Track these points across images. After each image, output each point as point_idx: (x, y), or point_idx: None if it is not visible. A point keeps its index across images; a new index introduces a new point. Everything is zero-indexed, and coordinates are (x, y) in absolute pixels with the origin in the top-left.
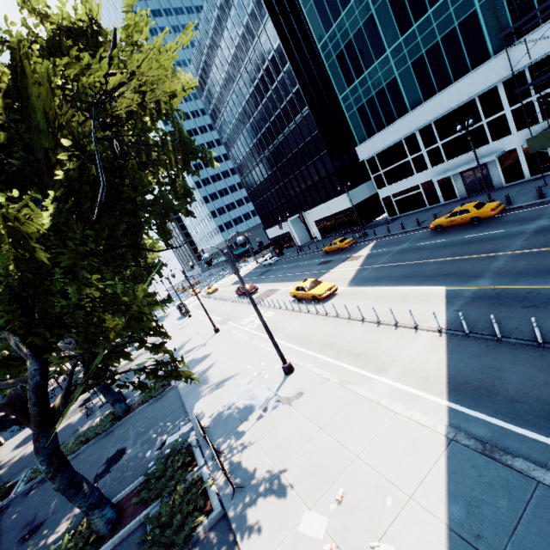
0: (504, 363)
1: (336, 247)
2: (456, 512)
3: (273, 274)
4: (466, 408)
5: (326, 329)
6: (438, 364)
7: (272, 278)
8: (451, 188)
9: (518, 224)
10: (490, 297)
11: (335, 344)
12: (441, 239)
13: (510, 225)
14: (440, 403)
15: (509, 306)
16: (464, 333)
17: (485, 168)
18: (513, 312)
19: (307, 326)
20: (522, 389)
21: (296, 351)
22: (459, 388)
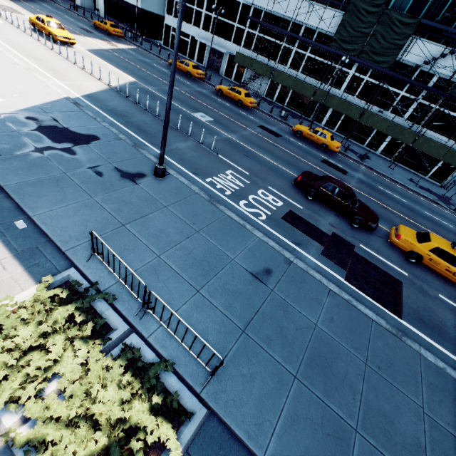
0: (117, 101)
1: (105, 27)
2: (45, 105)
3: (26, 1)
4: (85, 100)
5: (44, 54)
6: (92, 90)
7: (22, 3)
8: (203, 55)
9: (198, 86)
10: (145, 91)
11: (43, 61)
12: (166, 70)
13: (195, 85)
14: (76, 95)
15: (147, 95)
16: (117, 90)
17: (222, 56)
18: (145, 97)
19: (29, 45)
20: (113, 105)
21: (7, 48)
22: (91, 97)
